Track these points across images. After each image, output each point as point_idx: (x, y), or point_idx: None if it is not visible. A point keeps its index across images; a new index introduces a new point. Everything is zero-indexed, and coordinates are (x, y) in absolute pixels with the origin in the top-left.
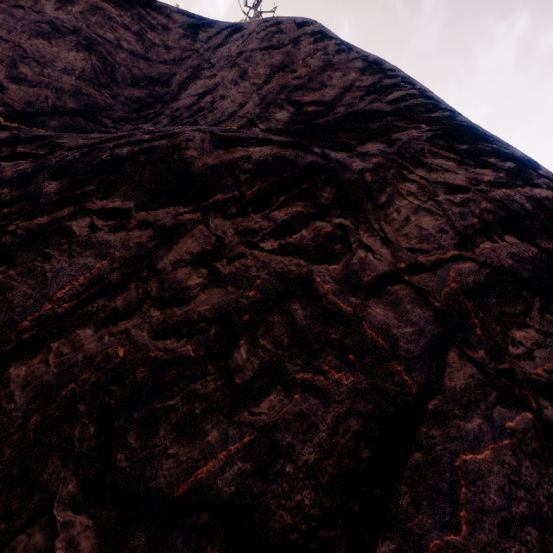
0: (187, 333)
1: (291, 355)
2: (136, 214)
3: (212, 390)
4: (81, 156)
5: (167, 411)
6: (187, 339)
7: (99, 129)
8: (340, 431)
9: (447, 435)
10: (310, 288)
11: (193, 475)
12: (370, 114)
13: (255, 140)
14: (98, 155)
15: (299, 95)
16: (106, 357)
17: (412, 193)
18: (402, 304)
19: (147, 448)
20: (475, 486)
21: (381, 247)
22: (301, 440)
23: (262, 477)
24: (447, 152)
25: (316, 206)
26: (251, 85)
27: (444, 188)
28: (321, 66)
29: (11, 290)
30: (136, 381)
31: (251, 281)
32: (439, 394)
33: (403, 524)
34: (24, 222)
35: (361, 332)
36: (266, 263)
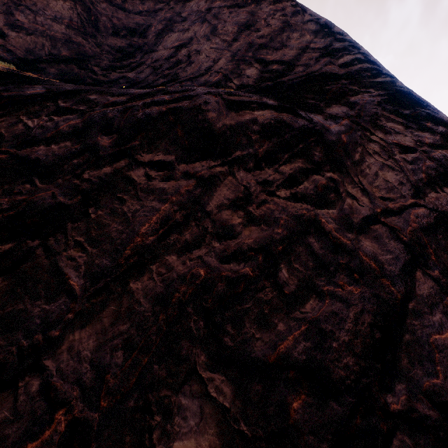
0: (243, 258)
1: (317, 274)
2: (178, 166)
3: (271, 298)
4: (119, 114)
5: (246, 311)
6: (245, 263)
7: (91, 76)
8: (360, 322)
9: (422, 324)
10: (319, 226)
11: (277, 350)
12: (327, 76)
13: (256, 104)
14: (134, 114)
15: (263, 53)
16: (193, 275)
17: (376, 153)
18: (382, 239)
19: (241, 334)
20: (443, 353)
21: (362, 196)
22: (337, 328)
23: (319, 350)
24: (395, 116)
25: (312, 162)
26: (221, 41)
27: (398, 149)
28: (281, 27)
29: (106, 227)
30: (219, 292)
31: (277, 221)
32: (414, 299)
33: (406, 374)
34: (93, 171)
35: (359, 258)
36: (284, 208)
